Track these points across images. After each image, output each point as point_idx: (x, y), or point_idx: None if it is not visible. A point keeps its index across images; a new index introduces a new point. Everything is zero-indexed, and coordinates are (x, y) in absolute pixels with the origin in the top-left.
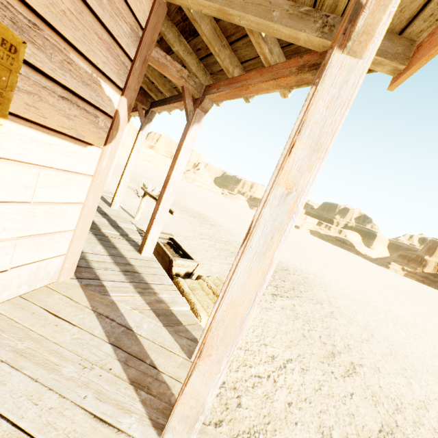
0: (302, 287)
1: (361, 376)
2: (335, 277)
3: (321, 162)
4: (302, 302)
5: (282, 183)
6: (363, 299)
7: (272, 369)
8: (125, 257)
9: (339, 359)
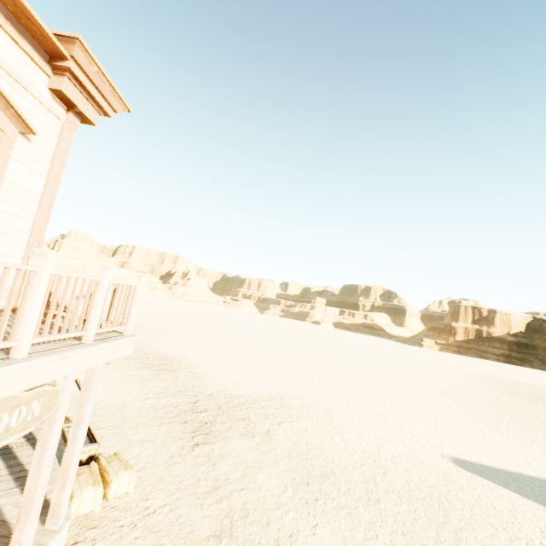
0: (246, 422)
1: (232, 499)
2: (310, 392)
3: (53, 429)
4: (228, 442)
5: (41, 440)
6: (325, 411)
7: (139, 517)
8: (23, 464)
9: (220, 491)
